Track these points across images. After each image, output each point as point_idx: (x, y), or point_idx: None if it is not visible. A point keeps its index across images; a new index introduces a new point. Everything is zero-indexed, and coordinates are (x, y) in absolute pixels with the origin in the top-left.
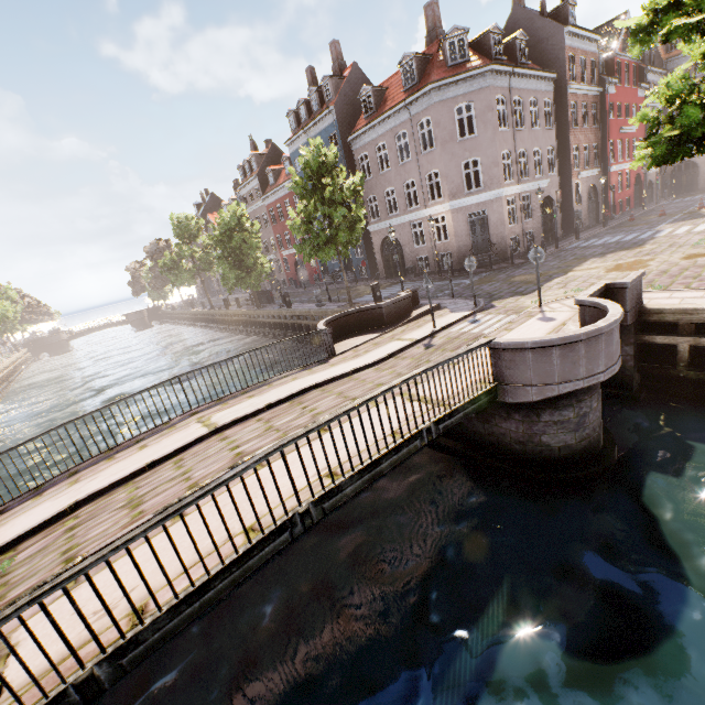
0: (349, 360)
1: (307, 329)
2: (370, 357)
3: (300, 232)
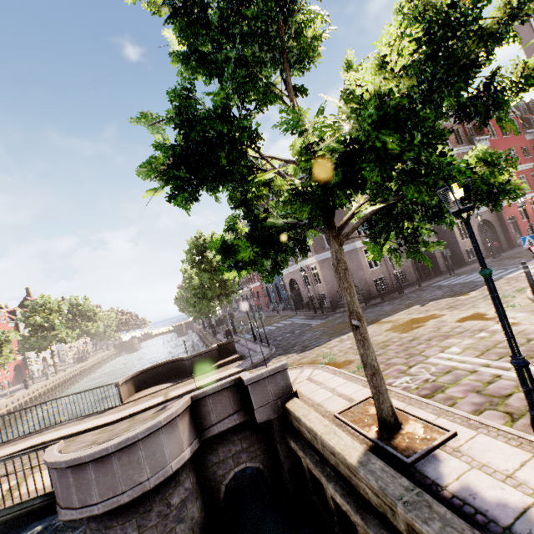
0: (112, 414)
1: None
2: (122, 413)
3: None
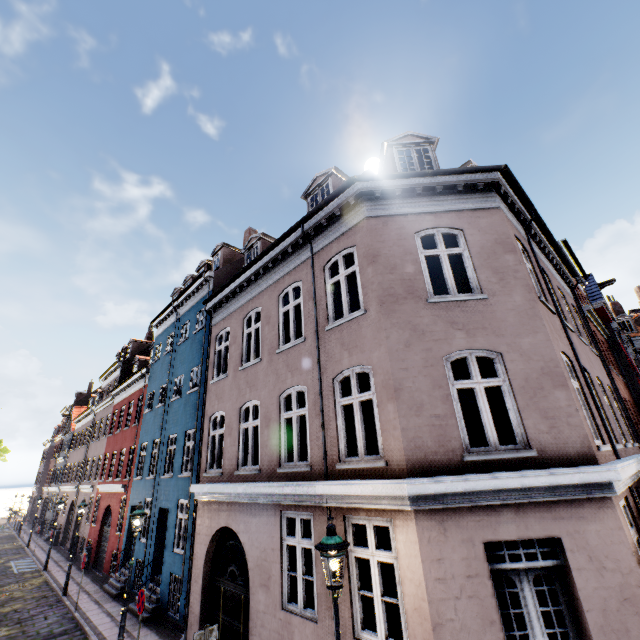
0: None
1: None
2: None
3: None
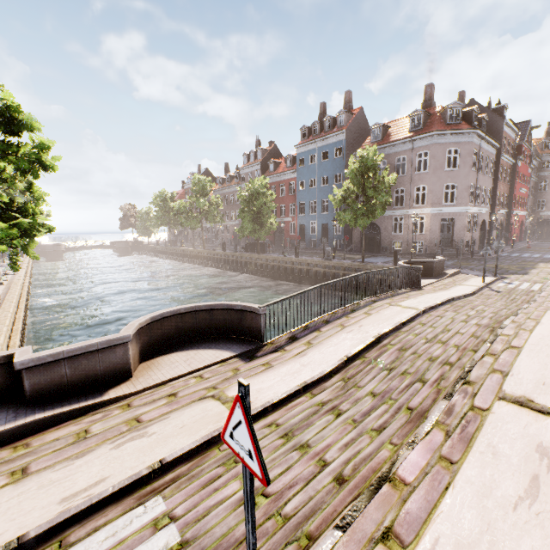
0: (442, 290)
1: (315, 275)
2: (458, 291)
3: (337, 204)
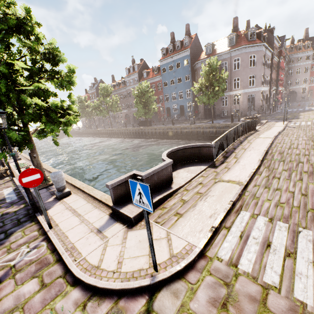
0: (268, 130)
1: (186, 133)
2: (276, 129)
3: (196, 92)
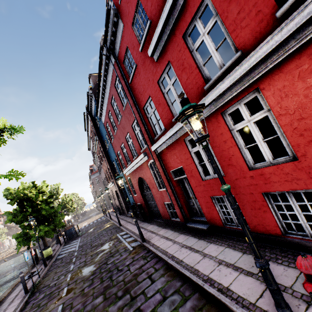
0: None
1: None
2: None
3: None
